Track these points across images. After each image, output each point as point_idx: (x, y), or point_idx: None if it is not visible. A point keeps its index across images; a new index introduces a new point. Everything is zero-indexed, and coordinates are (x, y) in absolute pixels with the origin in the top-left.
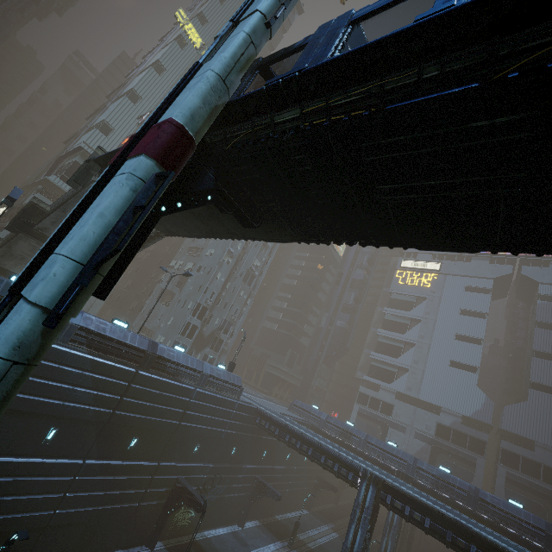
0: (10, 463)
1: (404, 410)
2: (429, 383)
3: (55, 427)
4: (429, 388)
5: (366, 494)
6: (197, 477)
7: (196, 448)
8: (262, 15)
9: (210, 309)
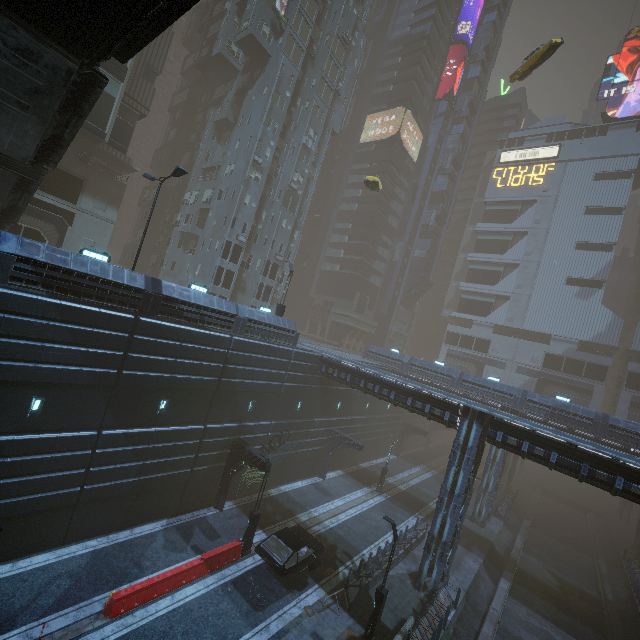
0: None
1: (504, 344)
2: (536, 309)
3: (39, 396)
4: (536, 315)
5: (467, 434)
6: (258, 436)
7: (250, 406)
8: None
9: (244, 247)
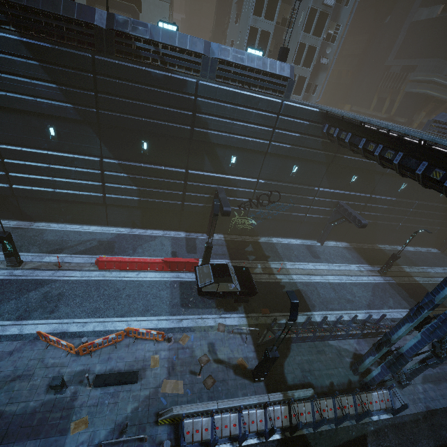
0: (36, 153)
1: None
2: None
3: (51, 125)
4: None
5: None
6: (243, 190)
7: (231, 161)
8: None
9: None
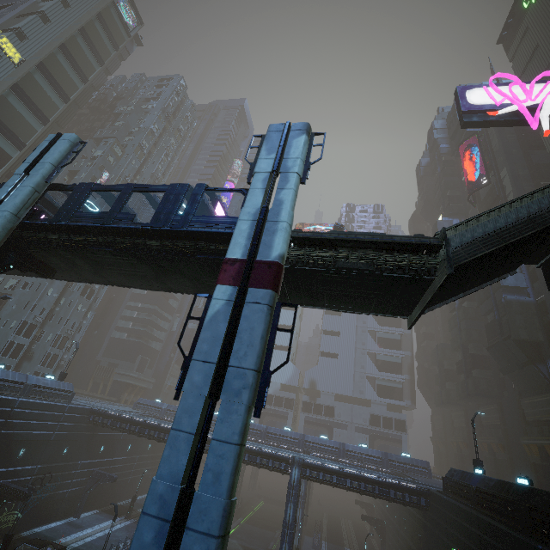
0: None
1: None
2: None
3: None
4: None
5: None
6: (23, 479)
7: (21, 453)
8: (43, 176)
9: (39, 326)
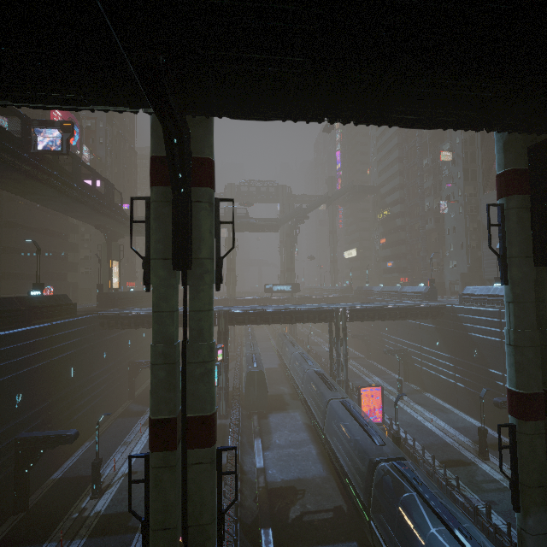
0: None
1: None
2: None
3: None
4: None
5: None
6: None
7: None
8: None
9: None
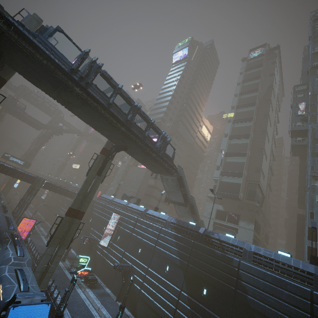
0: (157, 276)
1: None
2: None
3: (168, 265)
4: None
5: None
6: None
7: None
8: None
9: None
